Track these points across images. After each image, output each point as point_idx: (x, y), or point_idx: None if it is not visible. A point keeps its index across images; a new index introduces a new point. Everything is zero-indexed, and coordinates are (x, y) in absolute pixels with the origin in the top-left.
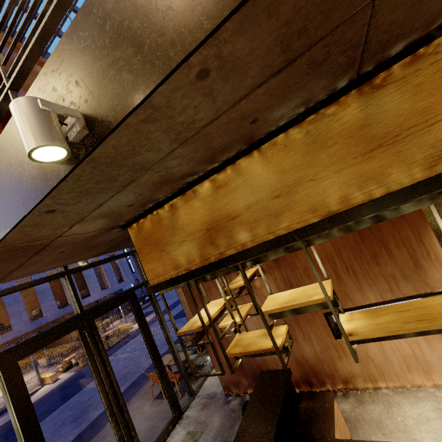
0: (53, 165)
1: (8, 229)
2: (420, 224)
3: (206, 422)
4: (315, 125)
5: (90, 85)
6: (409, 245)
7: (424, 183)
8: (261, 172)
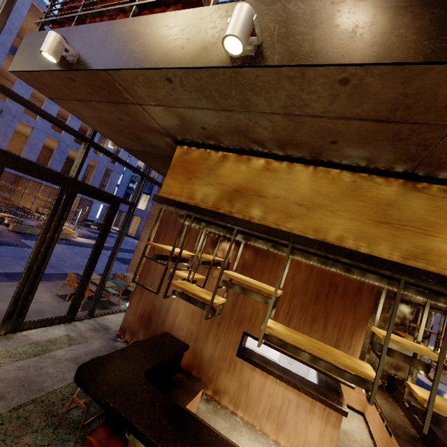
0: (210, 55)
1: (133, 67)
2: (362, 322)
3: (88, 339)
4: (363, 181)
5: (279, 33)
6: (343, 331)
7: (394, 263)
8: (304, 182)
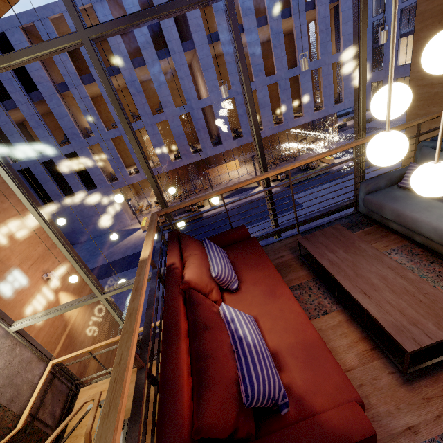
0: None
1: None
2: None
3: None
4: None
5: None
6: None
7: None
8: None
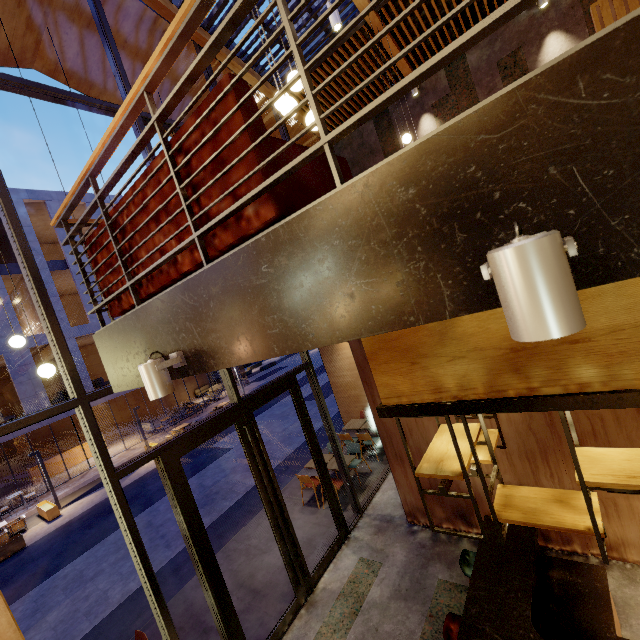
0: (426, 294)
1: (282, 353)
2: None
3: (384, 551)
4: None
5: (595, 185)
6: None
7: None
8: None
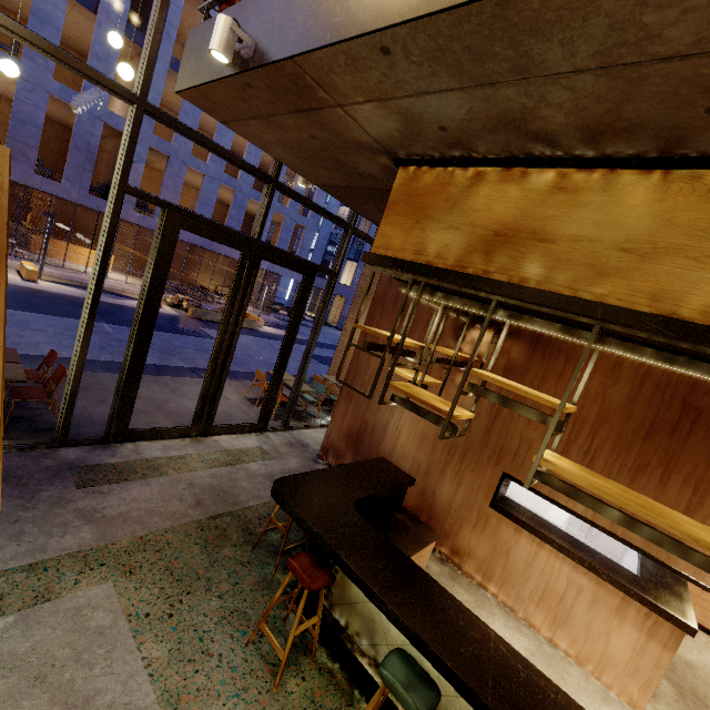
0: None
1: (330, 41)
2: None
3: (283, 455)
4: None
5: None
6: (703, 494)
7: None
8: (638, 205)
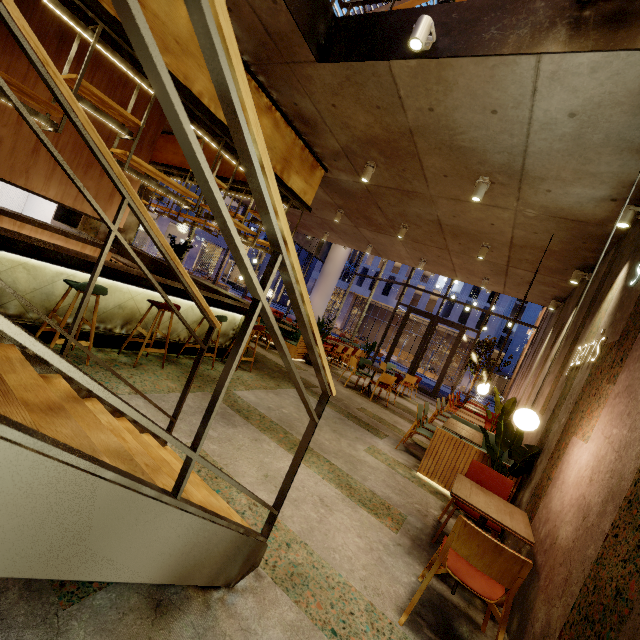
0: None
1: None
2: None
3: None
4: None
5: None
6: None
7: (226, 127)
8: (184, 17)
